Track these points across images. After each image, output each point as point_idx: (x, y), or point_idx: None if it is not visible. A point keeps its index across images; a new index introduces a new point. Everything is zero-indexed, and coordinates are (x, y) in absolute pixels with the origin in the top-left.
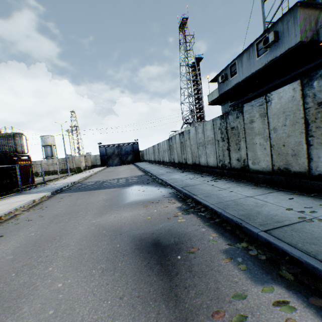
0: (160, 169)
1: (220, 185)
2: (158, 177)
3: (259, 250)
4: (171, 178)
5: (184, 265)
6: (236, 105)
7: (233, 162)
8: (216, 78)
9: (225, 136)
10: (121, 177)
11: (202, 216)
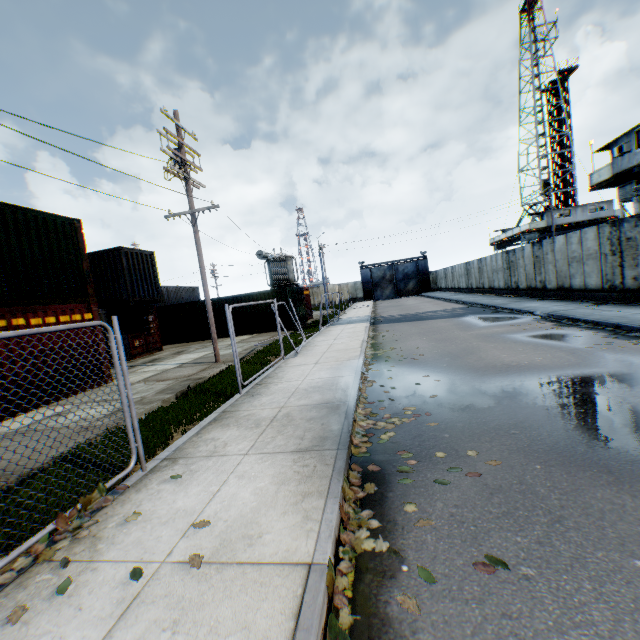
0: (493, 299)
1: (603, 308)
2: (501, 307)
3: (630, 334)
4: (524, 306)
5: (571, 339)
6: None
7: (626, 282)
8: (606, 146)
9: (615, 248)
10: (432, 310)
11: (580, 327)
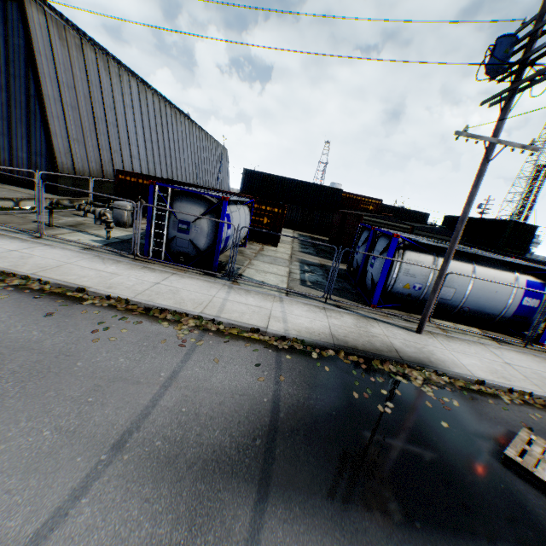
0: None
1: None
2: None
3: None
4: None
5: None
6: None
7: None
8: None
9: None
10: None
11: None
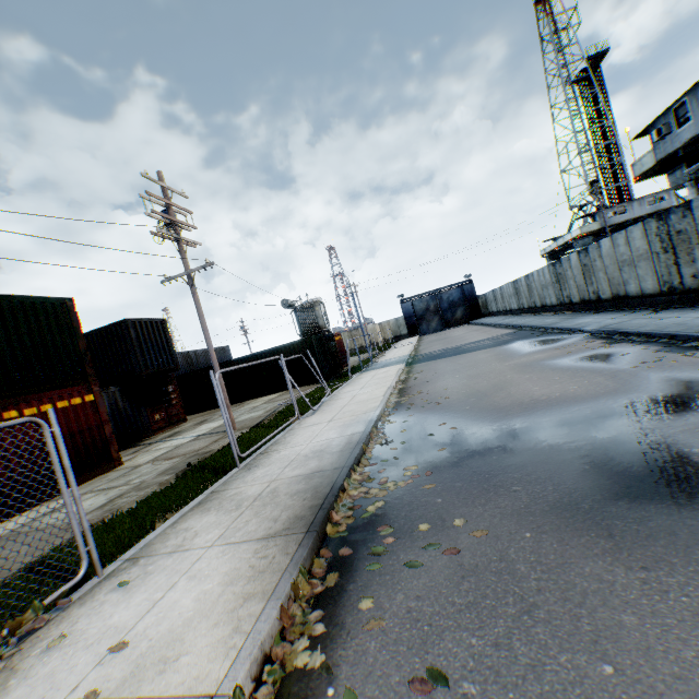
0: (544, 319)
1: (661, 316)
2: (551, 327)
3: (686, 345)
4: (575, 324)
5: (617, 359)
6: None
7: (685, 281)
8: (644, 131)
9: (666, 245)
10: (476, 340)
11: (632, 342)
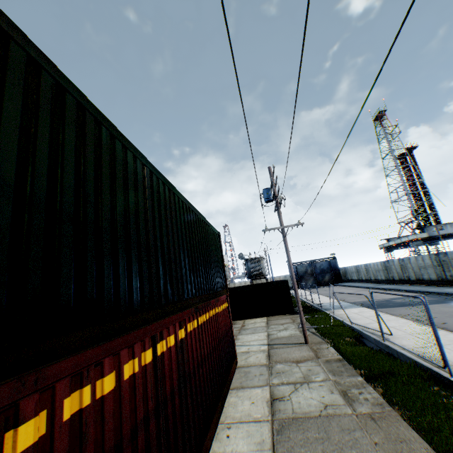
0: (438, 289)
1: None
2: None
3: None
4: None
5: None
6: None
7: None
8: None
9: None
10: (392, 297)
11: None
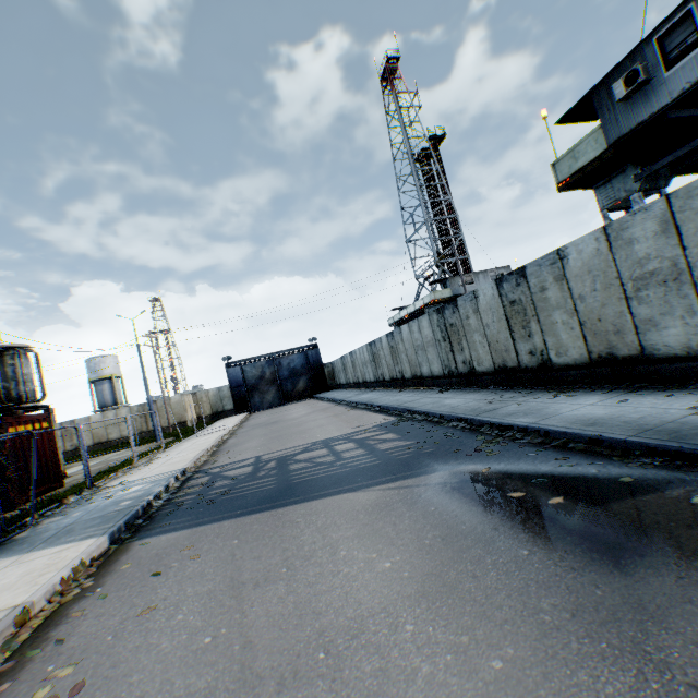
0: (437, 398)
1: None
2: (495, 421)
3: None
4: (577, 419)
5: None
6: (651, 175)
7: None
8: (581, 105)
9: None
10: (325, 436)
11: None
